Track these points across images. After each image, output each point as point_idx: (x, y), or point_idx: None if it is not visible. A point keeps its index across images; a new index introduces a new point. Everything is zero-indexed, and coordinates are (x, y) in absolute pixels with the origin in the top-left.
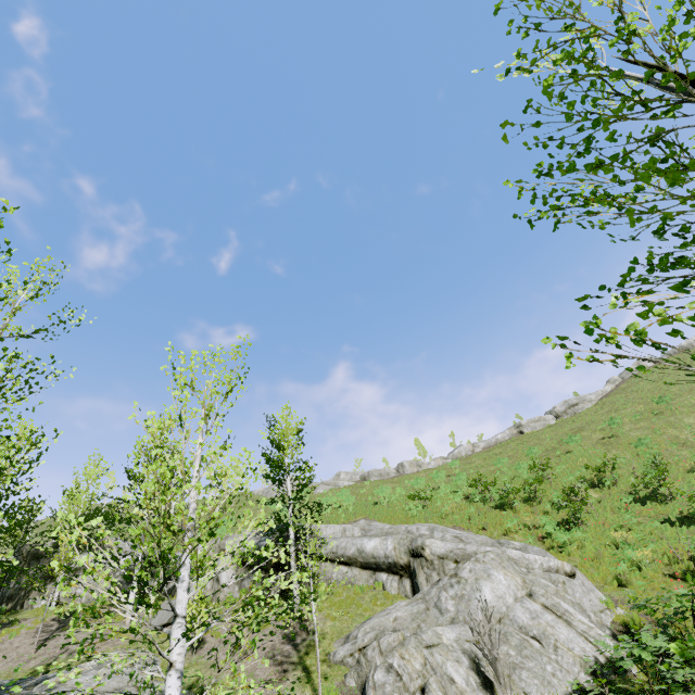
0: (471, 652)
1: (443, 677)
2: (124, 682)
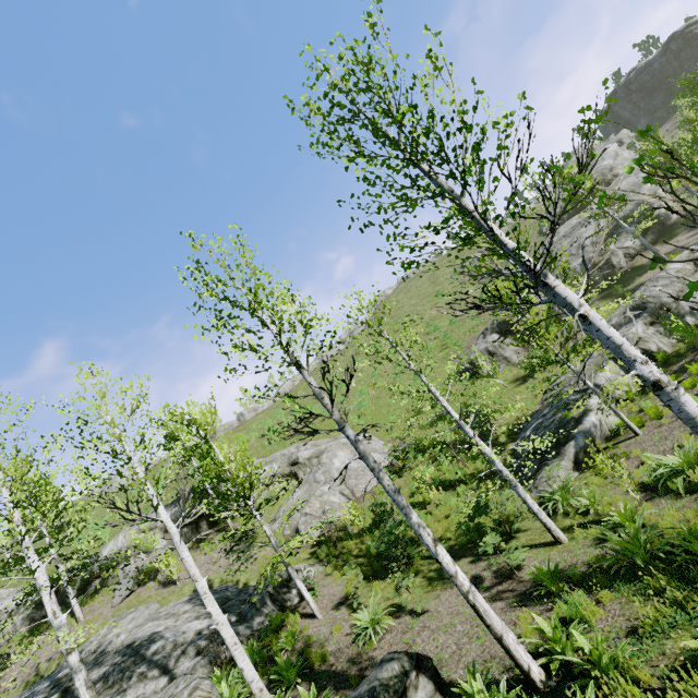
0: (338, 489)
1: (330, 503)
2: (146, 616)
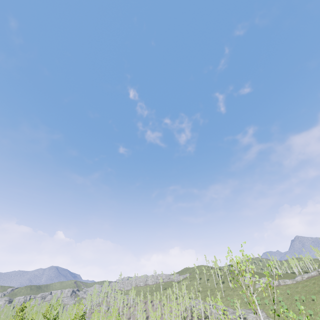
0: None
1: None
2: None
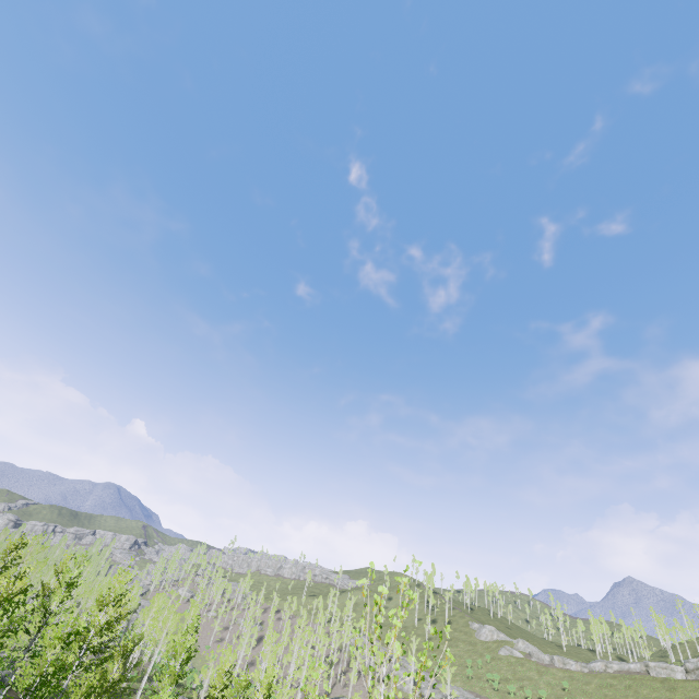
0: None
1: None
2: None
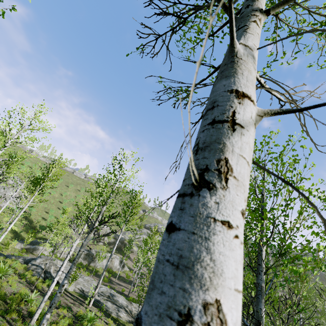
0: None
1: None
2: None
